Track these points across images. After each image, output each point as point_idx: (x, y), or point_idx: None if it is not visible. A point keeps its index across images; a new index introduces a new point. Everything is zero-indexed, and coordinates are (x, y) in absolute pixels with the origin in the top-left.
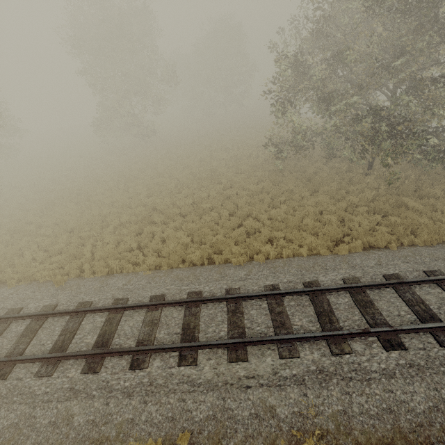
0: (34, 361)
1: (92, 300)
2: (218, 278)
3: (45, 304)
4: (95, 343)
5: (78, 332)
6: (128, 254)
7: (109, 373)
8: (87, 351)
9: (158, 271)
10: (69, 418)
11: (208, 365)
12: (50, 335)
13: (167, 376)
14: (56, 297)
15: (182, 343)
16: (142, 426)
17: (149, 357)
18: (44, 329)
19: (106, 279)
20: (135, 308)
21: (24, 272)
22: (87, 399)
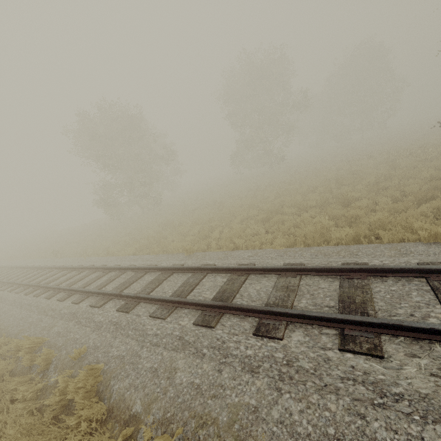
0: (153, 303)
1: (215, 264)
2: (394, 254)
3: (174, 264)
4: (213, 298)
5: (198, 287)
6: (254, 237)
7: (226, 331)
8: (204, 300)
9: (292, 248)
10: (172, 372)
11: (412, 364)
12: (172, 286)
13: (319, 360)
14: (184, 261)
15: (344, 314)
16: (272, 428)
17: (285, 326)
18: (168, 281)
19: (230, 252)
20: (263, 272)
21: (164, 248)
22: (195, 356)
